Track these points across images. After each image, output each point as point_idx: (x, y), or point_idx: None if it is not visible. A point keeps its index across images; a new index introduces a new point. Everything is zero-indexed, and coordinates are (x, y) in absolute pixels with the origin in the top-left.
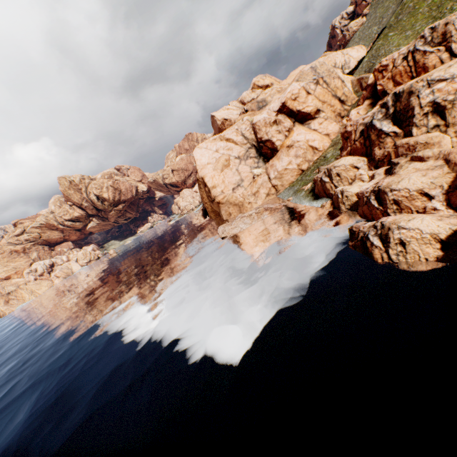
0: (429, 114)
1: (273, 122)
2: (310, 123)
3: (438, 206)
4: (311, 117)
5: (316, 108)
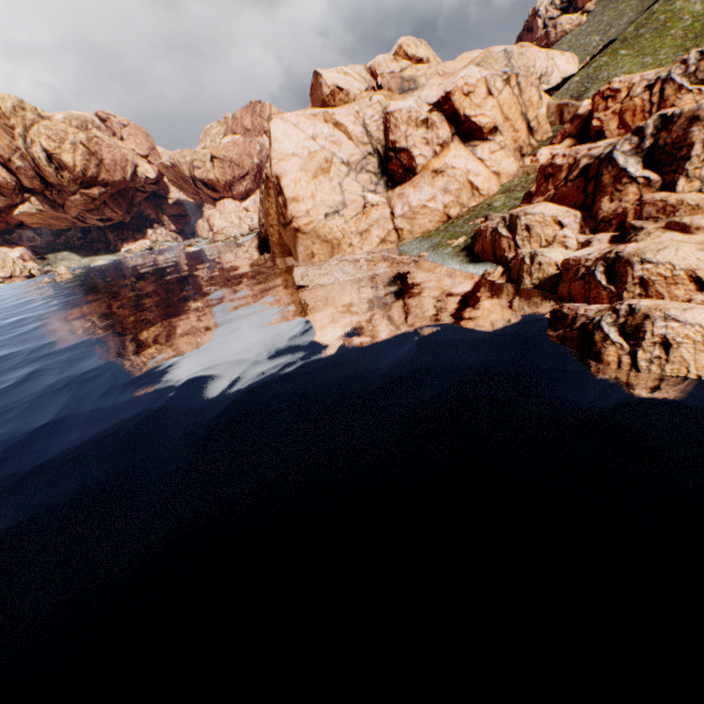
0: None
1: (422, 121)
2: (478, 145)
3: None
4: (482, 136)
5: (494, 124)
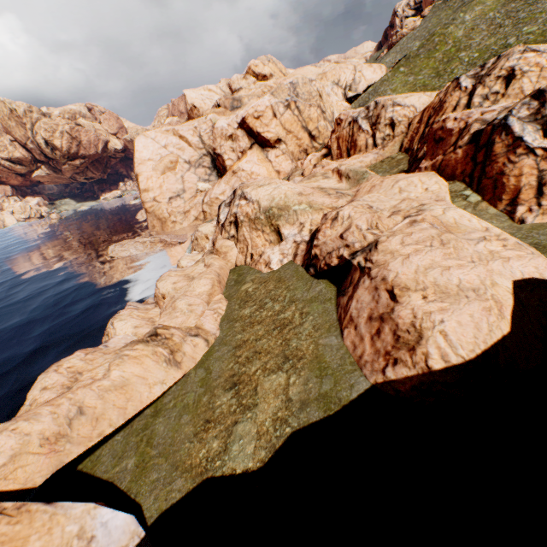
0: (233, 224)
1: (229, 136)
2: (269, 151)
3: None
4: (271, 145)
5: (277, 137)
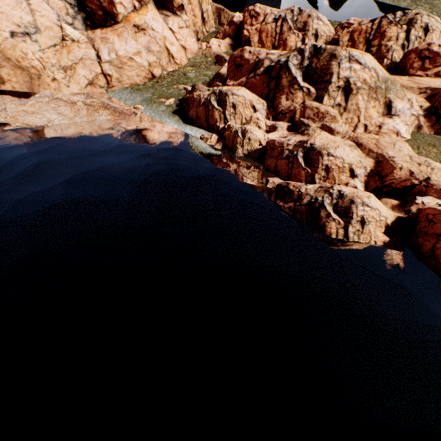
0: (340, 90)
1: None
2: (170, 16)
3: (359, 186)
4: (173, 9)
5: (182, 2)
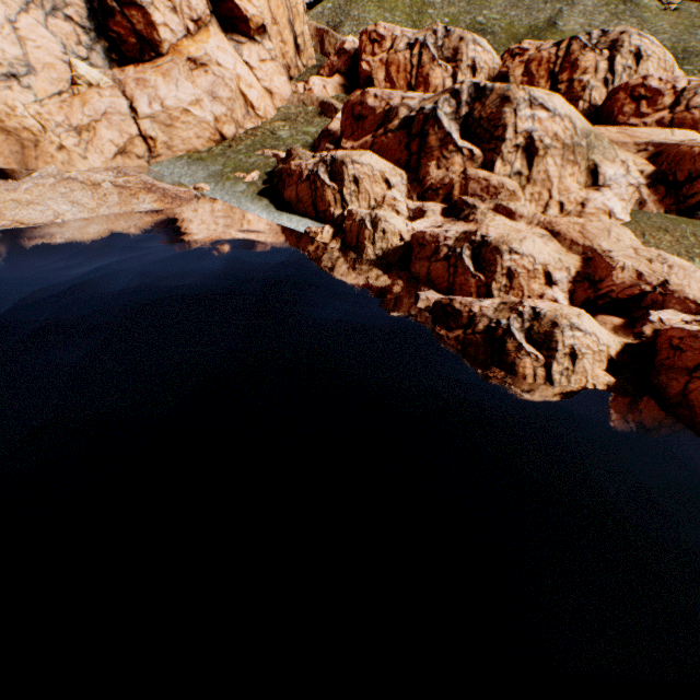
0: (520, 150)
1: None
2: (245, 44)
3: (560, 299)
4: (249, 32)
5: (263, 21)
